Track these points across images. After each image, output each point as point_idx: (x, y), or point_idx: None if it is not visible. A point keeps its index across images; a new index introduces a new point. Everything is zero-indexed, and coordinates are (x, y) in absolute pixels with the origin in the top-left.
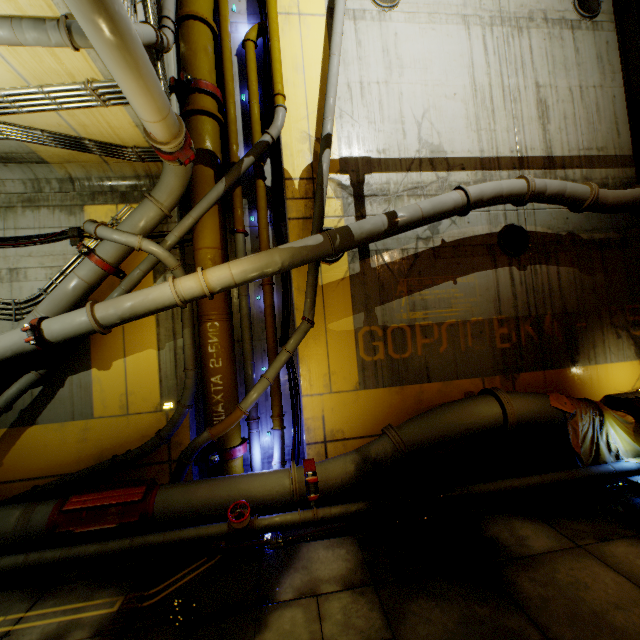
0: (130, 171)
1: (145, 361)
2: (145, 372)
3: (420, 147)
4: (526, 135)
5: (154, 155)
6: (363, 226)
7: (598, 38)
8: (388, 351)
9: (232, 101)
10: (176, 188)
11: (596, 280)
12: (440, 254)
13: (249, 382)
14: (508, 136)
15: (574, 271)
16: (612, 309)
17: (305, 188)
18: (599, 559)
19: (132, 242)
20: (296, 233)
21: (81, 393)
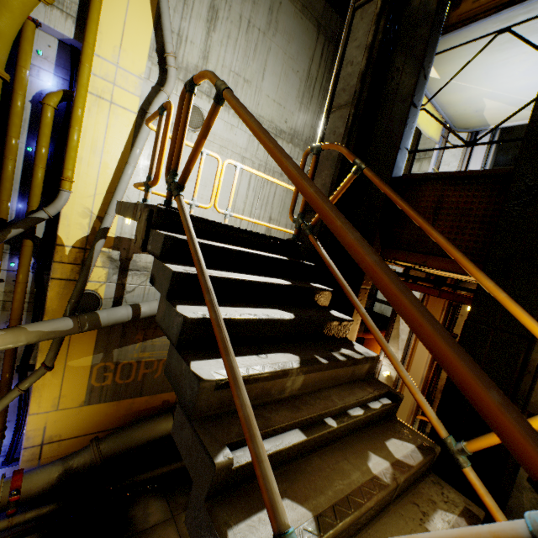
0: None
1: None
2: None
3: None
4: None
5: None
6: (112, 318)
7: None
8: (116, 378)
9: (13, 158)
10: None
11: None
12: None
13: None
14: None
15: None
16: None
17: (76, 255)
18: (177, 525)
19: None
20: (56, 290)
21: None
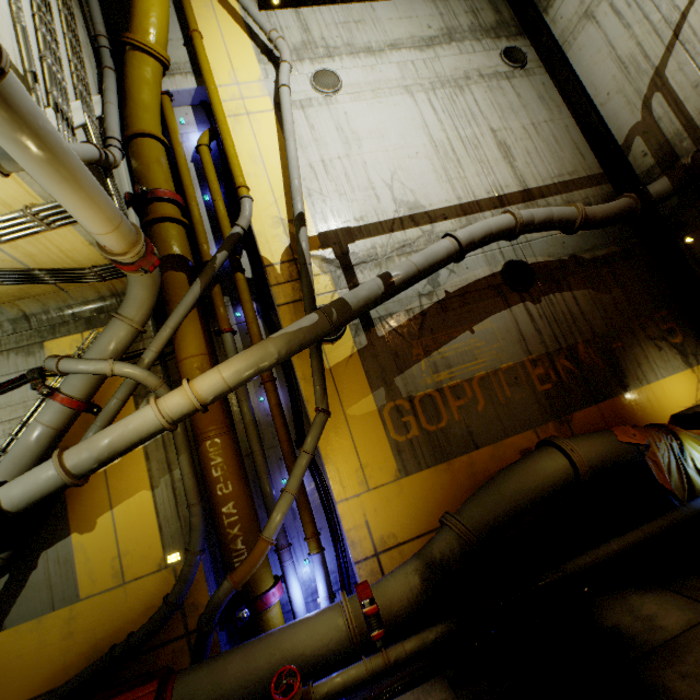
0: (93, 294)
1: (138, 507)
2: (139, 522)
3: (397, 207)
4: (497, 175)
5: (116, 271)
6: (358, 294)
7: (534, 82)
8: (421, 424)
9: (194, 203)
10: (146, 299)
11: (615, 296)
12: (448, 306)
13: (269, 502)
14: (480, 180)
15: (589, 292)
16: (642, 322)
17: (288, 271)
18: None
19: (102, 369)
20: (289, 319)
21: (60, 570)
